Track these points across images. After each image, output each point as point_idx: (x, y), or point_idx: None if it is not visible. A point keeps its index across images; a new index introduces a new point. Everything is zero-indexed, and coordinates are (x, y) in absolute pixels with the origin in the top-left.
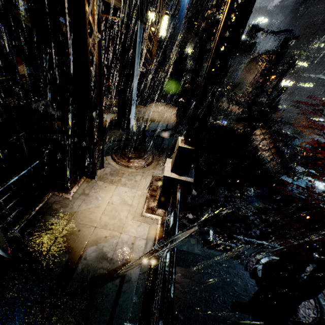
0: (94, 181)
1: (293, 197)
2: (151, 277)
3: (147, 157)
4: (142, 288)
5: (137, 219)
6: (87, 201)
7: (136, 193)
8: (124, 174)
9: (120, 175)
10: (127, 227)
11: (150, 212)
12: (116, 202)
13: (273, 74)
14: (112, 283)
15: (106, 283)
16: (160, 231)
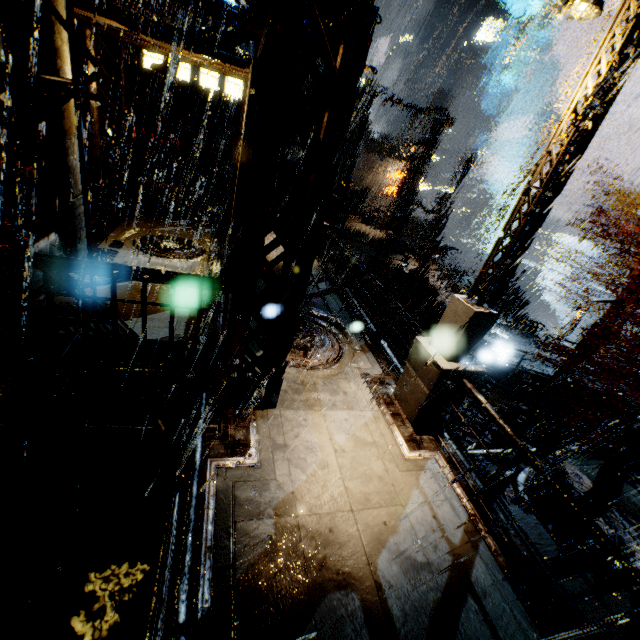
0: (275, 413)
1: (502, 366)
2: (509, 567)
3: (330, 341)
4: (511, 594)
5: (405, 468)
6: (295, 461)
7: (364, 416)
8: (316, 384)
9: (311, 388)
10: (404, 490)
11: (414, 446)
12: (347, 447)
13: (426, 175)
14: (467, 610)
15: (458, 615)
16: (455, 477)
